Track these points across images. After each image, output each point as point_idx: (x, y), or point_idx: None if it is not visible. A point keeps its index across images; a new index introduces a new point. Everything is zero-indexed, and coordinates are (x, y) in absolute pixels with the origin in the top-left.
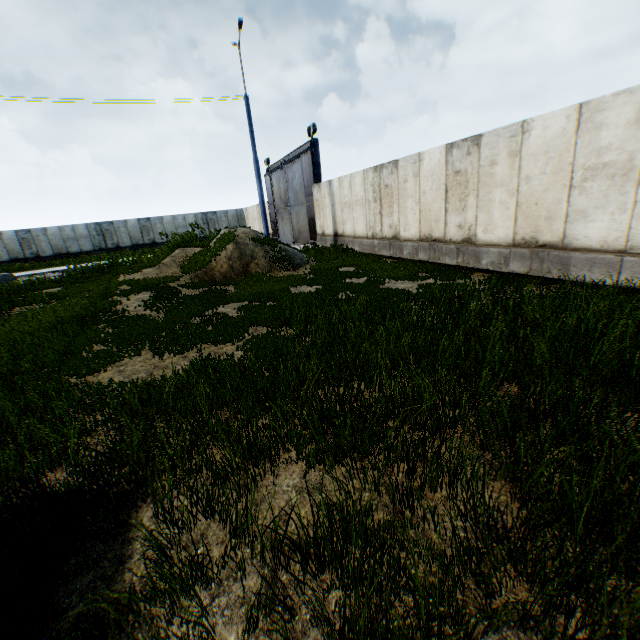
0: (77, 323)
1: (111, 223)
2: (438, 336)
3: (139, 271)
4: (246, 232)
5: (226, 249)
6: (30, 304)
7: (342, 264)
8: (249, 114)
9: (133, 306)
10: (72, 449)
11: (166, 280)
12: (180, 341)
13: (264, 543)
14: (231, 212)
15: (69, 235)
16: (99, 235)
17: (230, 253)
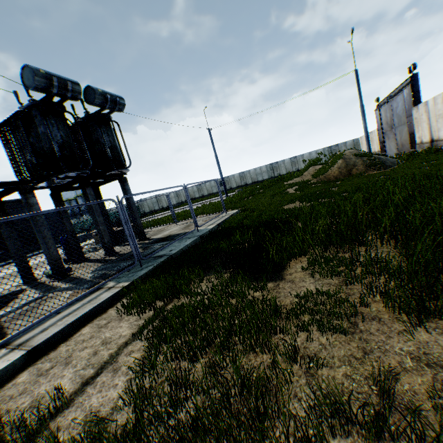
0: (271, 197)
1: (276, 163)
2: (442, 181)
3: (292, 179)
4: (350, 151)
5: (337, 163)
6: (253, 195)
7: (424, 161)
8: (357, 79)
9: (291, 191)
10: (280, 213)
11: (304, 181)
12: (310, 198)
13: (327, 220)
14: (348, 142)
15: (258, 172)
16: (271, 170)
17: (339, 165)
